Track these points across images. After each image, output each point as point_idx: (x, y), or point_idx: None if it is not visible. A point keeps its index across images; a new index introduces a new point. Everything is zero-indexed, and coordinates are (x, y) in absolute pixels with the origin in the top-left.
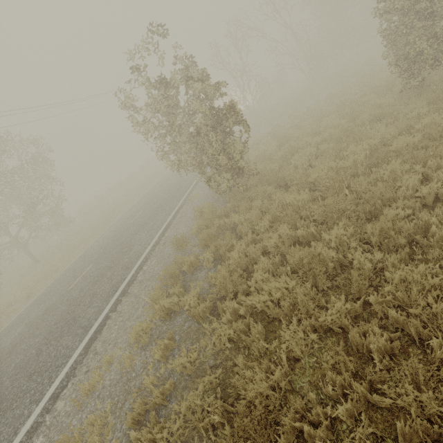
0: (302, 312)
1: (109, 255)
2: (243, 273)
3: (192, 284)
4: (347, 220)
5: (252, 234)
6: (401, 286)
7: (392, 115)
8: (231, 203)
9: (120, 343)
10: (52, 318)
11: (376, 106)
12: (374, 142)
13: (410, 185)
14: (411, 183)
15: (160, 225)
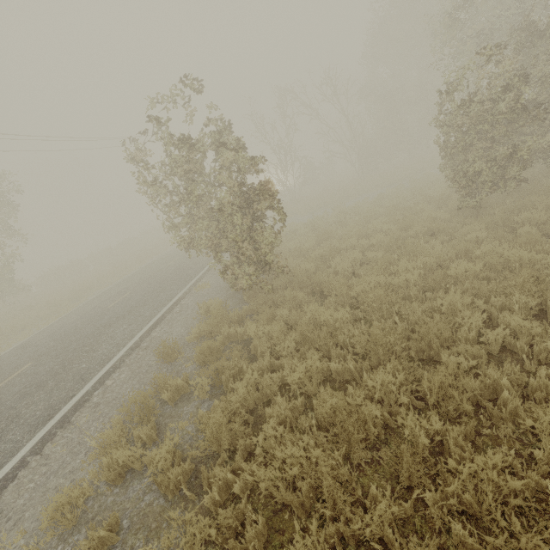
0: (326, 504)
1: (60, 353)
2: (250, 417)
3: (172, 423)
4: (396, 361)
5: (270, 355)
6: (469, 484)
7: (448, 232)
8: (249, 305)
9: (28, 520)
10: None
11: (431, 219)
12: (430, 261)
13: (474, 326)
14: (474, 323)
15: (148, 319)
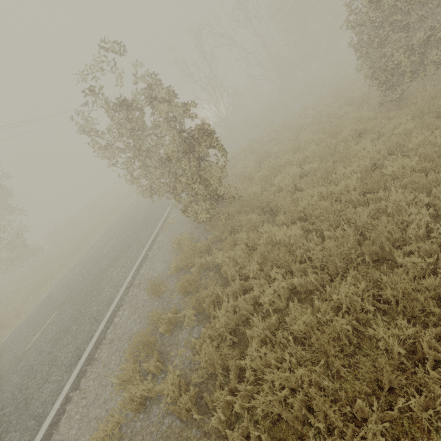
0: (318, 417)
1: (75, 300)
2: (234, 338)
3: (172, 352)
4: (355, 271)
5: (239, 277)
6: None
7: (375, 130)
8: (212, 234)
9: None
10: (0, 396)
11: (356, 120)
12: (365, 163)
13: (422, 223)
14: (423, 219)
15: (135, 260)
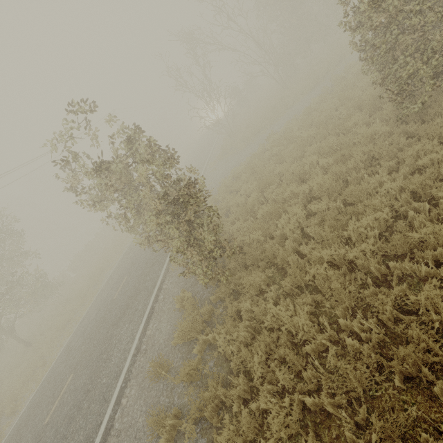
0: None
1: (88, 362)
2: None
3: None
4: (382, 422)
5: (244, 369)
6: None
7: (392, 153)
8: (215, 294)
9: None
10: None
11: (368, 140)
12: (383, 216)
13: None
14: None
15: (142, 315)
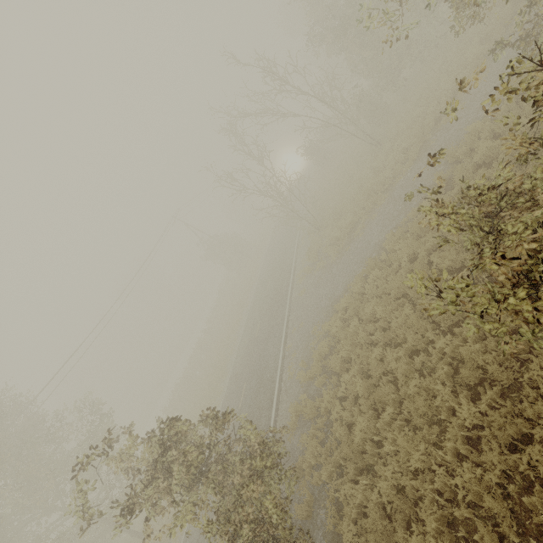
0: None
1: None
2: None
3: None
4: None
5: None
6: None
7: None
8: None
9: None
10: None
11: None
12: None
13: None
14: None
15: None
